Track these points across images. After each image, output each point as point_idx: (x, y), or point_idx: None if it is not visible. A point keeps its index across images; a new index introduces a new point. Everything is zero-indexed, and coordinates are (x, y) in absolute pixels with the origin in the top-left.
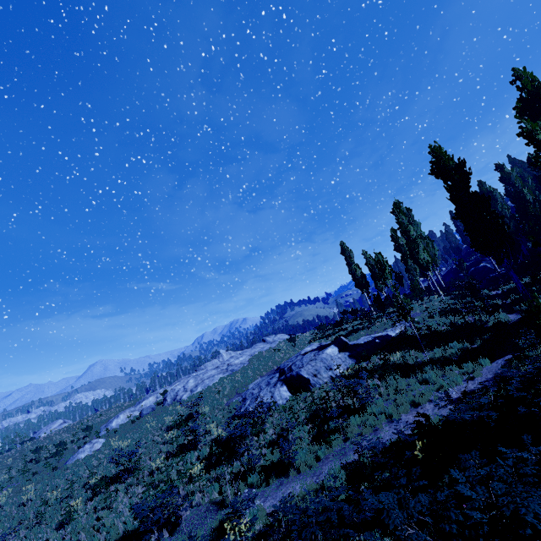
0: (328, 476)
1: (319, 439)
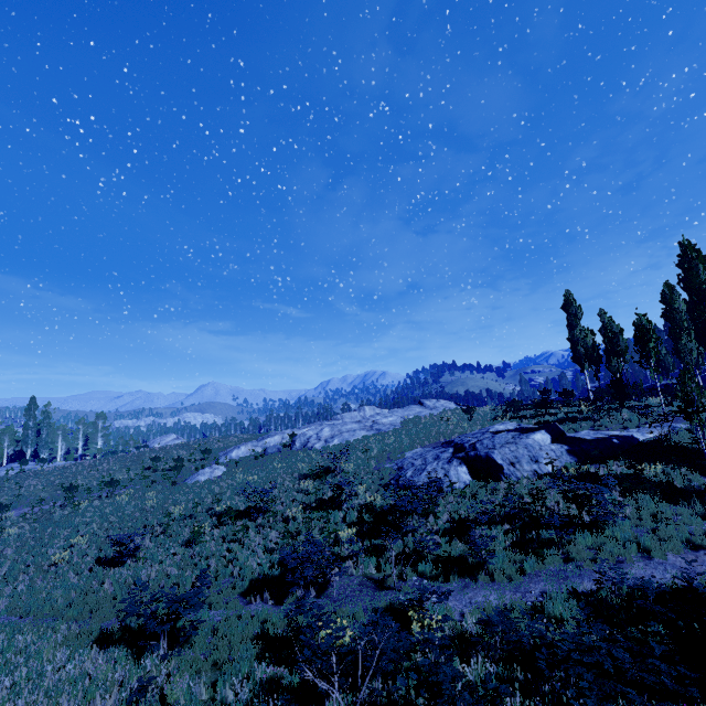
0: (541, 599)
1: (522, 547)
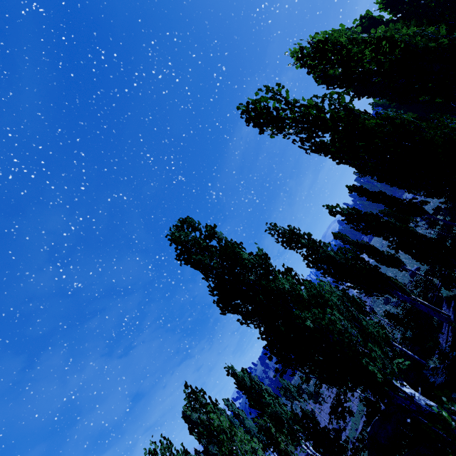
0: None
1: None
